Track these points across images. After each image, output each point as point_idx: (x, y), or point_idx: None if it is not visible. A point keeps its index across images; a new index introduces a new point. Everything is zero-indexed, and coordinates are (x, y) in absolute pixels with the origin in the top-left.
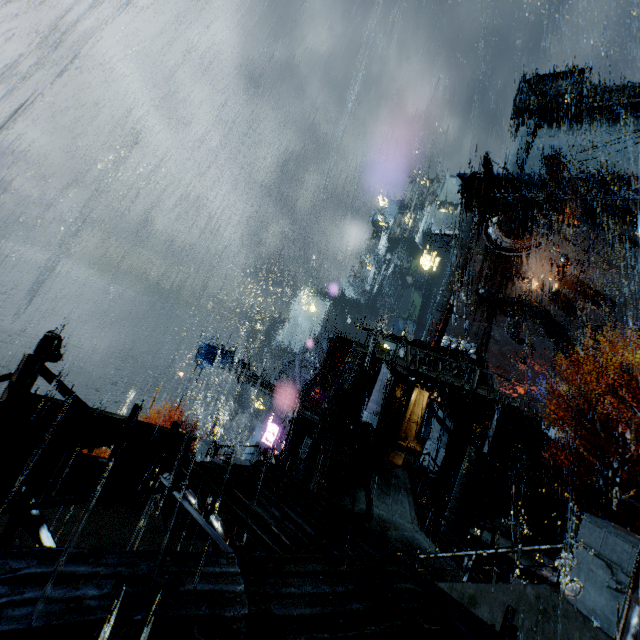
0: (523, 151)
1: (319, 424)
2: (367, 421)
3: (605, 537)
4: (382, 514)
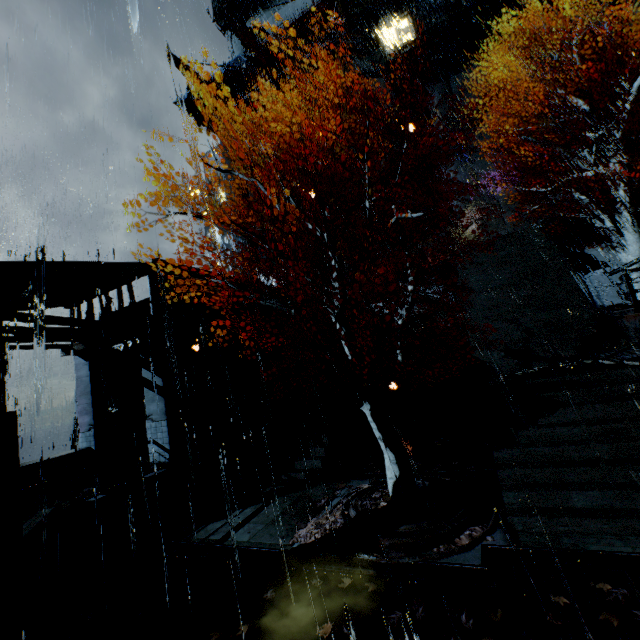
0: (242, 52)
1: None
2: (85, 446)
3: None
4: None
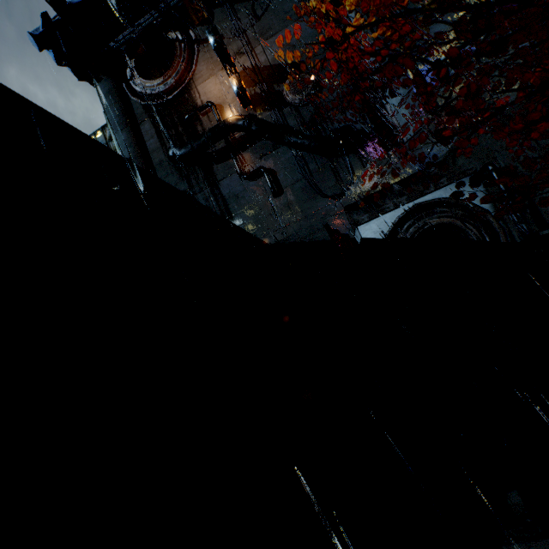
0: None
1: None
2: None
3: None
4: None
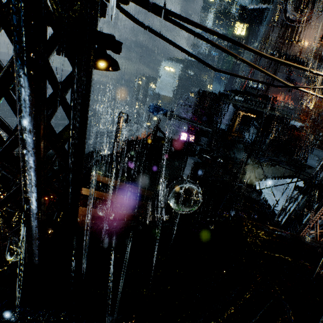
0: None
1: (211, 132)
2: (223, 128)
3: (319, 152)
4: (239, 157)
